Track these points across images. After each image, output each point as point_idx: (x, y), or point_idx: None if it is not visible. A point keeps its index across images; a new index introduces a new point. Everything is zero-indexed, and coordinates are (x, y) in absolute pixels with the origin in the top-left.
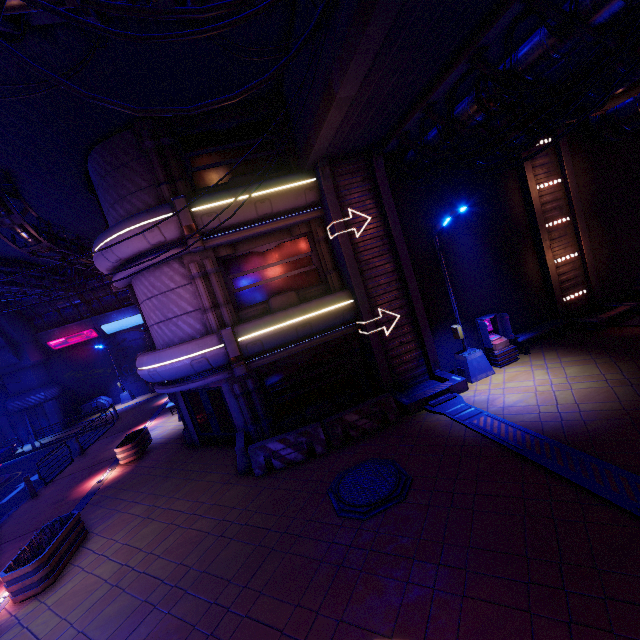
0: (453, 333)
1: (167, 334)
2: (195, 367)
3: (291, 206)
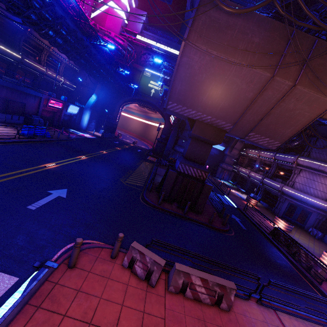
0: None
1: (311, 191)
2: (321, 207)
3: None
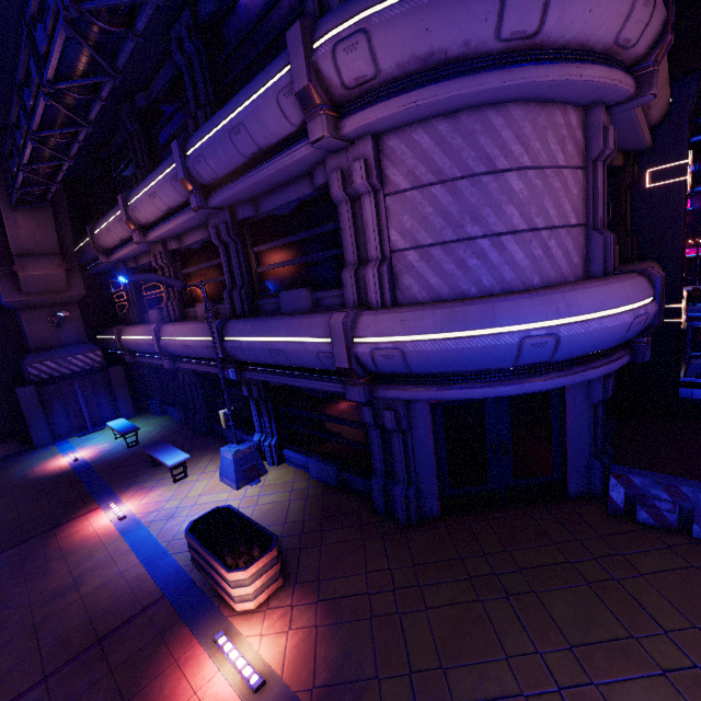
0: (700, 334)
1: (518, 263)
2: (628, 332)
3: (654, 114)
